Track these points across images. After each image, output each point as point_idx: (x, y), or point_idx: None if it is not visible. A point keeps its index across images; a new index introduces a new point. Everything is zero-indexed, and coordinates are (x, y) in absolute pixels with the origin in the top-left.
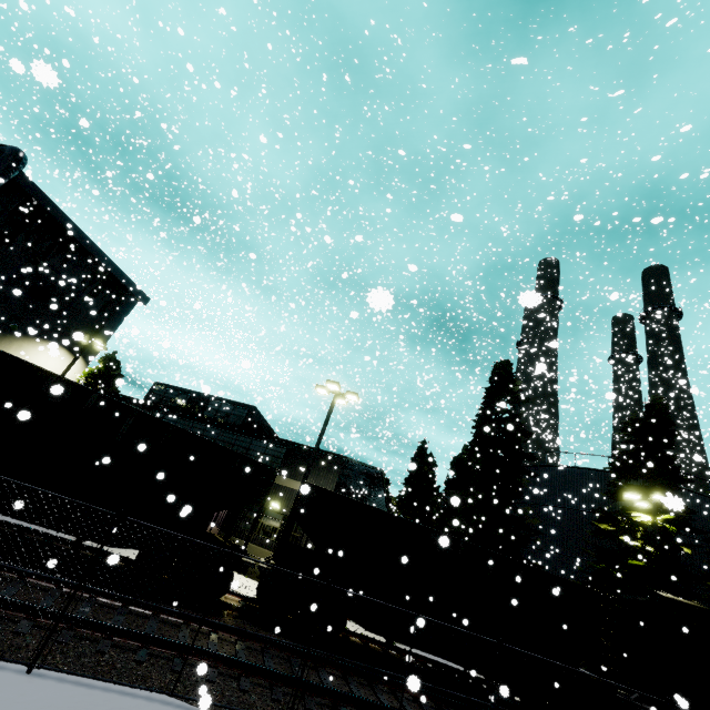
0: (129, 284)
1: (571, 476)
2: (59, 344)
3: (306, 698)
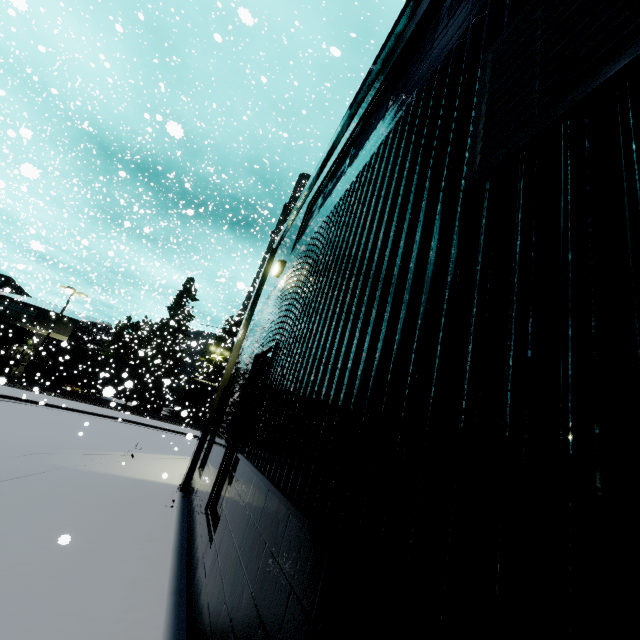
0: None
1: (212, 338)
2: None
3: (46, 391)
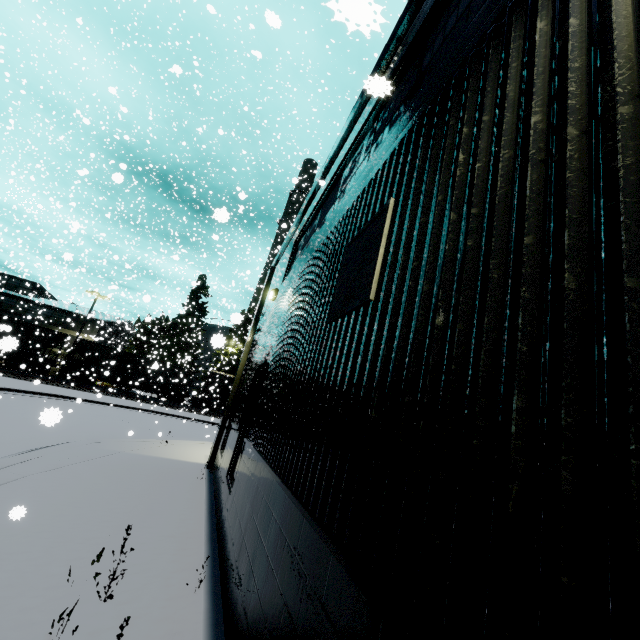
0: None
1: (226, 331)
2: None
3: (82, 388)
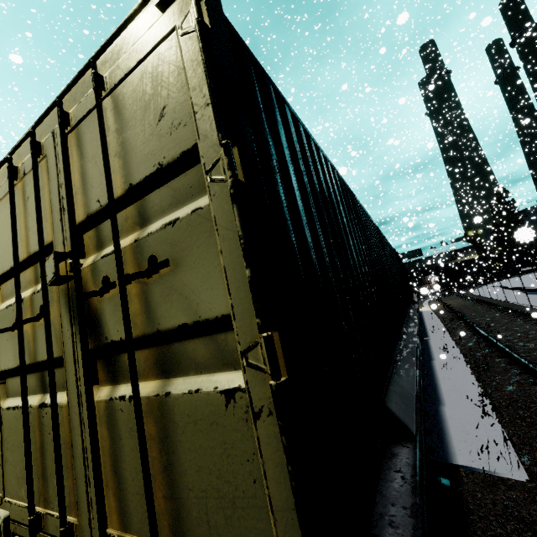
0: None
1: None
2: None
3: None
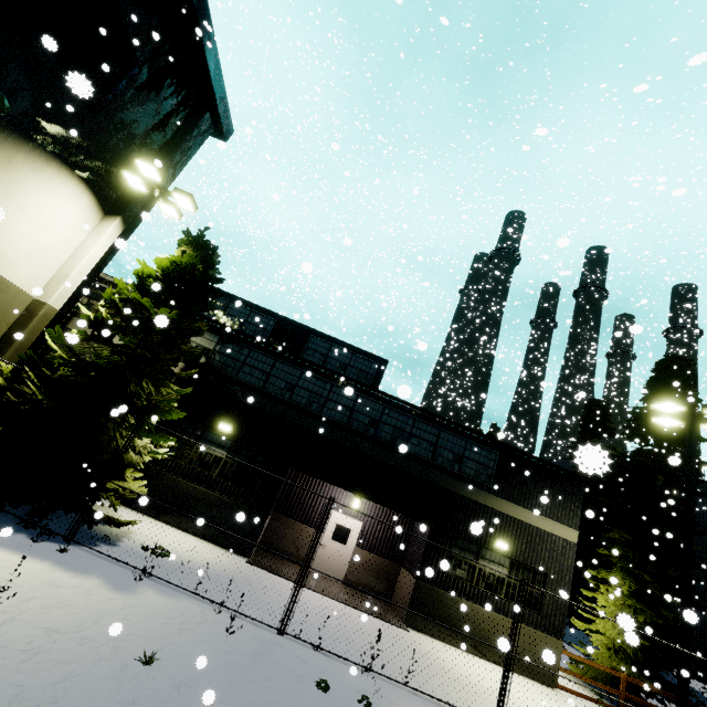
0: (217, 85)
1: (700, 490)
2: (82, 178)
3: None
